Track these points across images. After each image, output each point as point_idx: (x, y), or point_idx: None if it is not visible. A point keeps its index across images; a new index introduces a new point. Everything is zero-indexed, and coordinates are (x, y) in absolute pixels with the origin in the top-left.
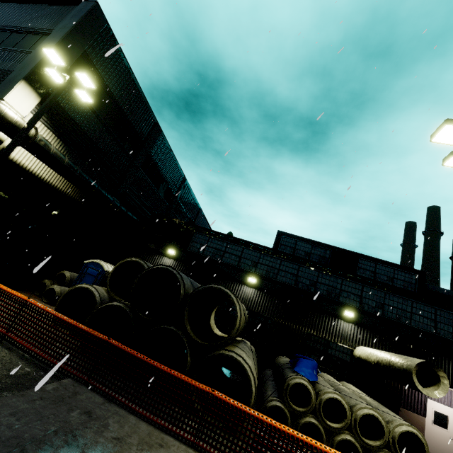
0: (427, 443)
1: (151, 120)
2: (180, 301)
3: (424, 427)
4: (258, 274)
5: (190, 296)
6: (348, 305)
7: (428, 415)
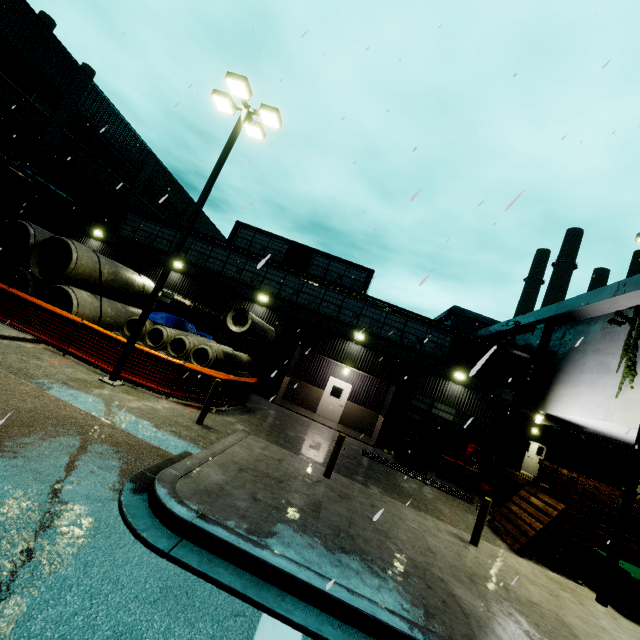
0: (320, 409)
1: (71, 64)
2: (30, 248)
3: (321, 397)
4: (187, 260)
5: (37, 244)
6: (266, 291)
7: (328, 389)
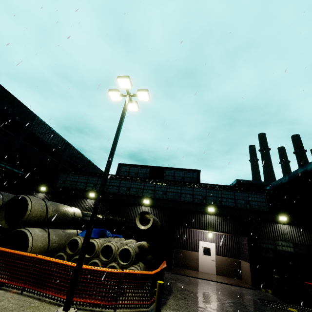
0: (200, 267)
1: (27, 111)
2: None
3: (198, 258)
4: (96, 190)
5: (4, 204)
6: (147, 197)
7: (200, 250)
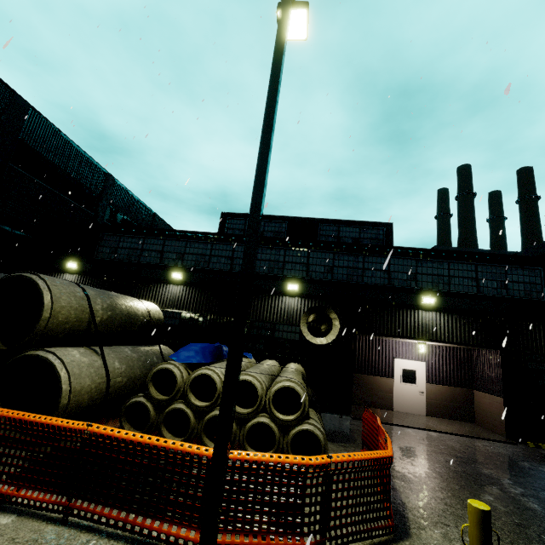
0: (397, 403)
1: (3, 90)
2: None
3: (393, 388)
4: (185, 267)
5: None
6: (293, 277)
7: (397, 375)
